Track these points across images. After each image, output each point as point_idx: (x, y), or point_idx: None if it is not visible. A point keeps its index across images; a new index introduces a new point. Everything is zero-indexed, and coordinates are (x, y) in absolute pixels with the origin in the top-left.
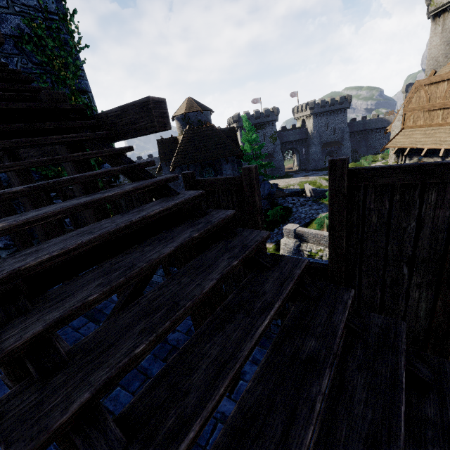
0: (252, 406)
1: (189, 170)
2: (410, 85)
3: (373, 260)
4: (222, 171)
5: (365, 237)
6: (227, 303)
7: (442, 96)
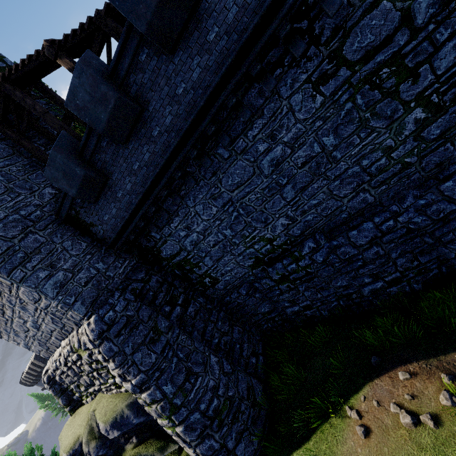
0: None
1: None
2: None
3: None
4: None
5: None
6: None
7: None
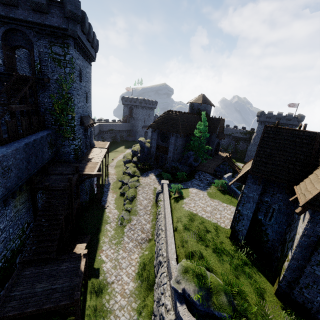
0: None
1: (155, 132)
2: None
3: None
4: (170, 139)
5: None
6: None
7: None
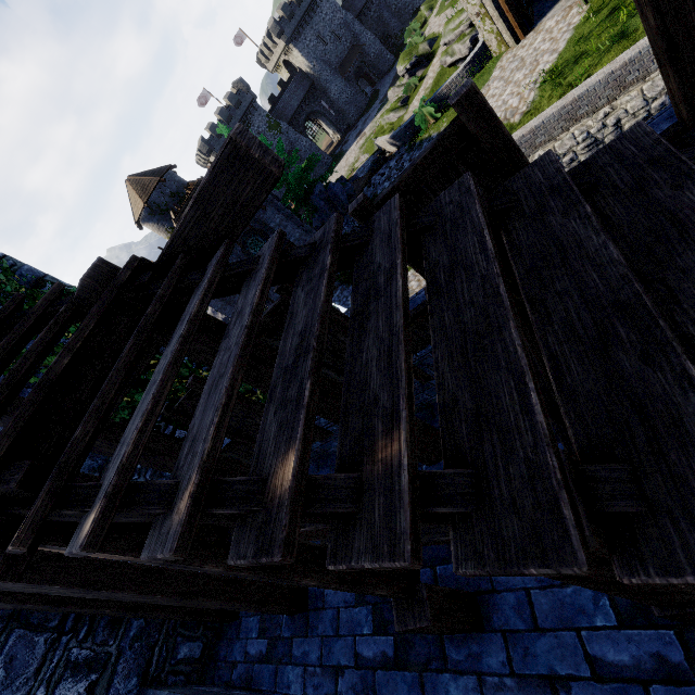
0: None
1: None
2: None
3: None
4: (269, 226)
5: None
6: None
7: None
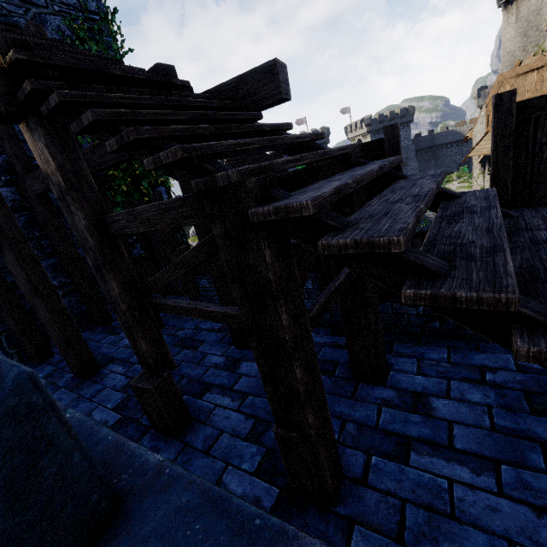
0: (521, 264)
1: None
2: (482, 89)
3: (544, 204)
4: None
5: (535, 178)
6: (440, 215)
7: (532, 89)
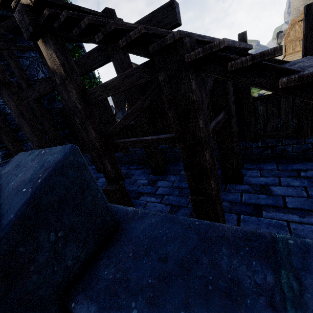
0: None
1: None
2: (279, 32)
3: None
4: None
5: None
6: None
7: None
